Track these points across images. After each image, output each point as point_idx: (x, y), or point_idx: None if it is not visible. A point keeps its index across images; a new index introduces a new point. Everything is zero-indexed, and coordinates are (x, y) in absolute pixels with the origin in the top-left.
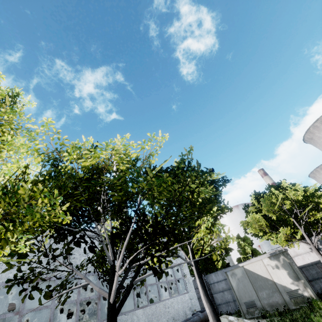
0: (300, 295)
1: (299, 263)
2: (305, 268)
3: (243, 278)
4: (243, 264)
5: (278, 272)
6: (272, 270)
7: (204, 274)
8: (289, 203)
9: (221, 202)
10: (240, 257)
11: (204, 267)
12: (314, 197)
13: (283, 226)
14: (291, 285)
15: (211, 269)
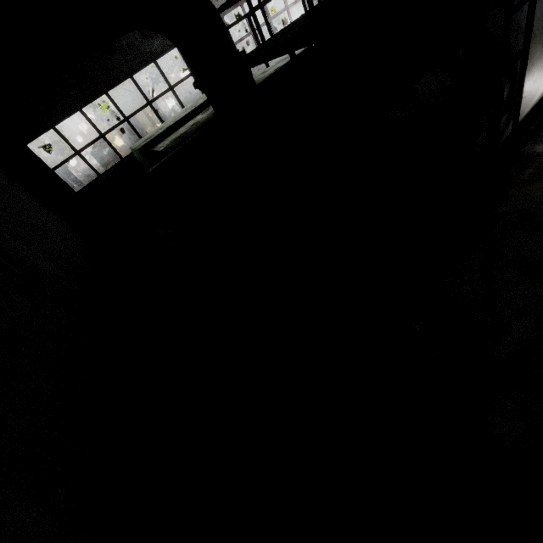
0: None
1: None
2: None
3: None
4: None
5: None
6: None
7: None
8: None
9: None
10: None
11: None
12: None
13: None
14: None
15: None
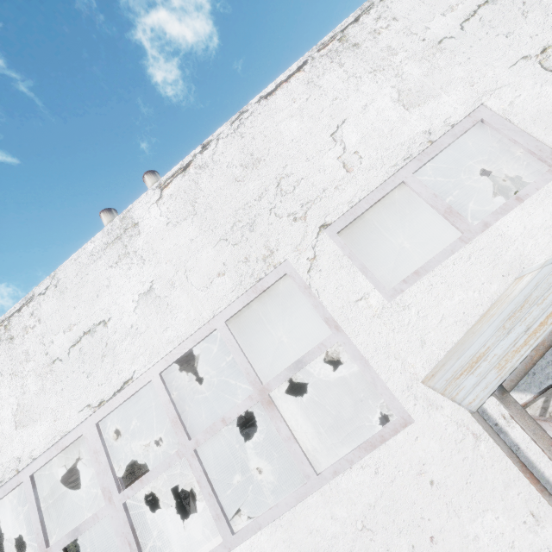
0: None
1: None
2: None
3: None
4: None
5: None
6: None
7: None
8: None
9: None
10: None
11: None
12: None
13: None
14: None
15: None
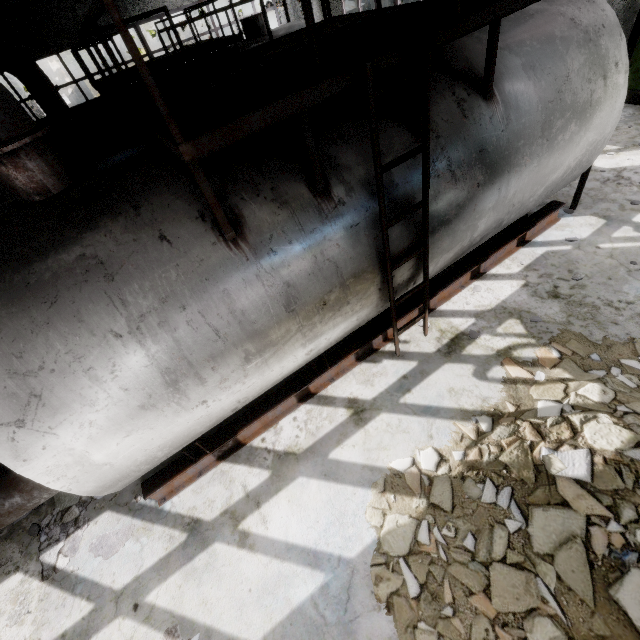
0: None
1: None
2: None
3: None
4: None
5: None
6: None
7: None
8: None
9: None
10: None
11: None
12: None
13: None
14: None
15: None
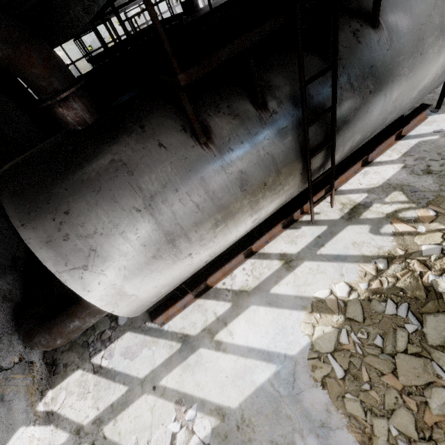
0: None
1: None
2: None
3: None
4: None
5: None
6: None
7: None
8: None
9: None
10: None
11: None
12: None
13: None
14: None
15: None
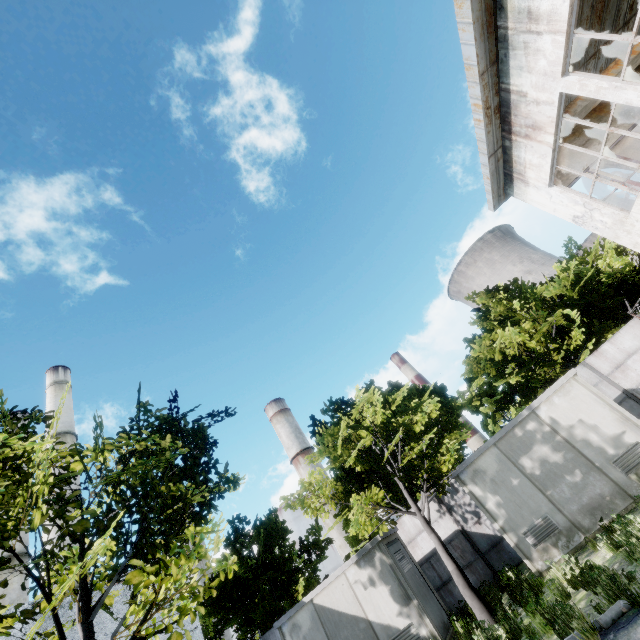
0: (415, 637)
1: (424, 549)
2: (436, 558)
3: (313, 633)
4: (312, 595)
5: (374, 595)
6: (364, 593)
7: (265, 630)
8: (364, 434)
9: (209, 469)
10: (350, 554)
11: (265, 611)
12: (410, 411)
13: (377, 480)
14: (397, 618)
15: (281, 612)
